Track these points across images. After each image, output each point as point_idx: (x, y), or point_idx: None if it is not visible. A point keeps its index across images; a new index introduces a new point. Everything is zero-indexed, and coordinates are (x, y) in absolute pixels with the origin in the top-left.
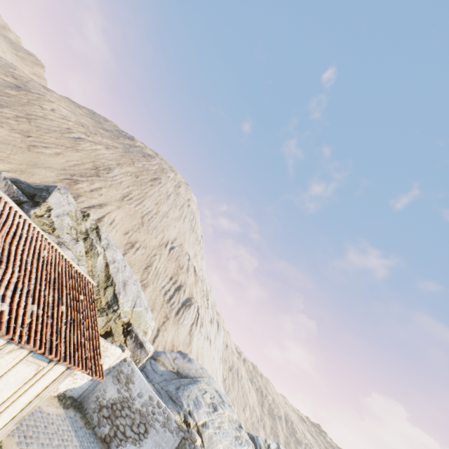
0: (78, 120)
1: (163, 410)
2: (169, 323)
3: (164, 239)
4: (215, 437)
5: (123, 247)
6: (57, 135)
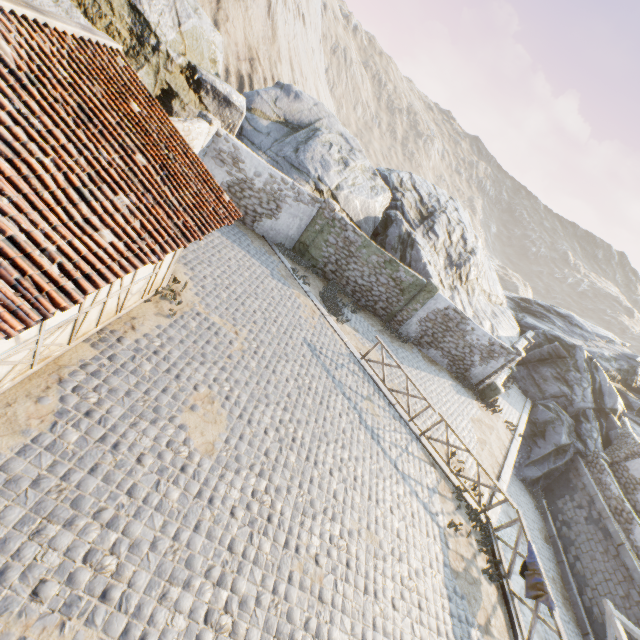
0: None
1: (291, 187)
2: (227, 1)
3: None
4: (350, 197)
5: None
6: None
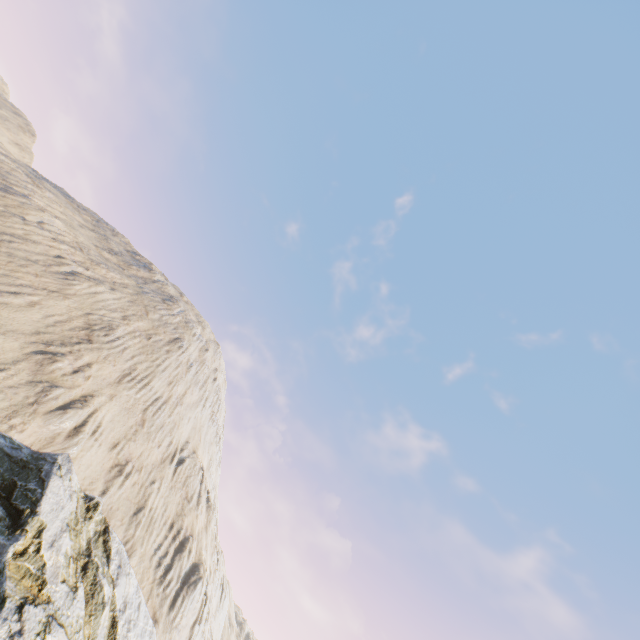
0: (75, 238)
1: None
2: (157, 631)
3: (171, 447)
4: None
5: (104, 475)
6: (39, 268)
